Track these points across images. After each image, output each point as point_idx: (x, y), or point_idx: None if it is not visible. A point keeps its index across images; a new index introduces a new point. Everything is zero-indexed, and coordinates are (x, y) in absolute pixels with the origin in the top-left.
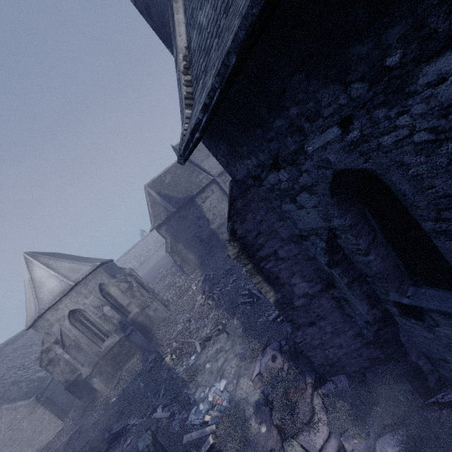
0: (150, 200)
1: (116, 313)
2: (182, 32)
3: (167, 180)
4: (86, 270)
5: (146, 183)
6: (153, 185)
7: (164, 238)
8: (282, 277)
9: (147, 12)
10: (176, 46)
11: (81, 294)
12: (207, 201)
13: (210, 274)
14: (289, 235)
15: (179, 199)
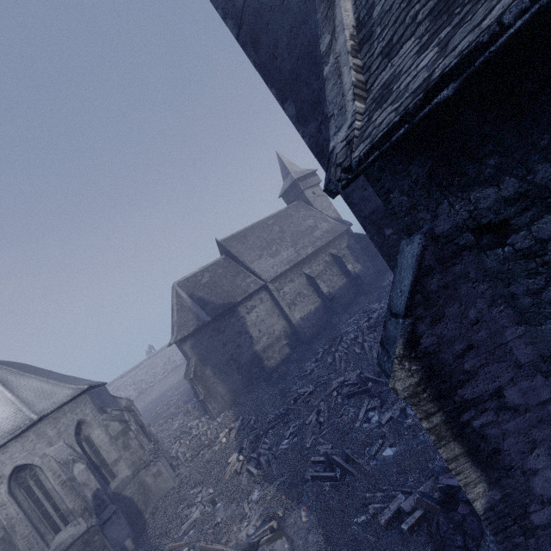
0: (178, 302)
1: (93, 478)
2: (348, 8)
3: (204, 280)
4: (63, 396)
5: (176, 281)
6: (185, 284)
7: (187, 357)
8: (506, 451)
9: (252, 44)
10: (333, 27)
11: (44, 436)
12: (253, 312)
13: (250, 419)
14: (533, 357)
15: (216, 305)
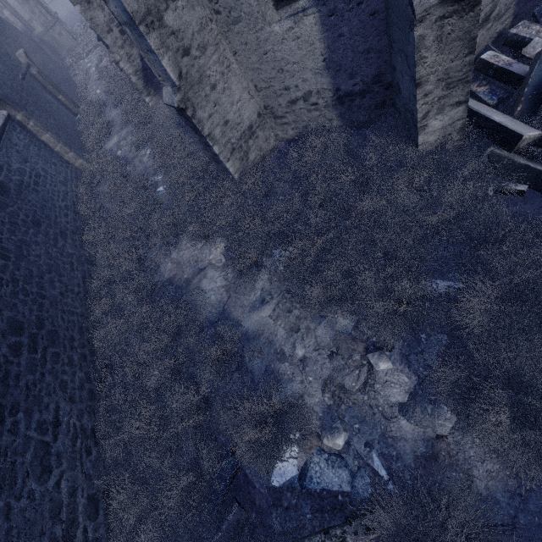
0: None
1: (19, 22)
2: None
3: None
4: None
5: None
6: None
7: None
8: None
9: None
10: None
11: None
12: None
13: None
14: None
15: None
